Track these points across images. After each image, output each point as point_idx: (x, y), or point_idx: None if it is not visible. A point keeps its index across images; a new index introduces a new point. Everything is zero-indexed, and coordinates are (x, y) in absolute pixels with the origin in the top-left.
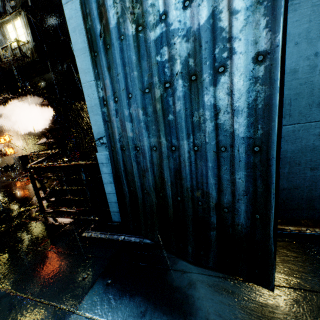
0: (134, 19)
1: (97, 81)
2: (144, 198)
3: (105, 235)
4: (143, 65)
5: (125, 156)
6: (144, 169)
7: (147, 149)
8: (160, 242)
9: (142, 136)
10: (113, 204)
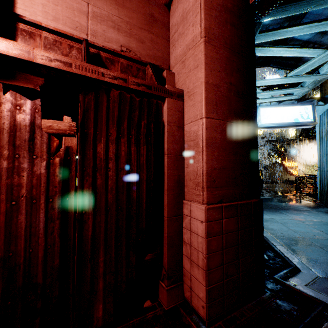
0: (326, 137)
1: (319, 149)
2: (324, 188)
3: (311, 201)
4: (326, 148)
5: (322, 173)
6: (325, 178)
7: (325, 171)
8: (325, 204)
9: (325, 167)
10: (319, 193)
